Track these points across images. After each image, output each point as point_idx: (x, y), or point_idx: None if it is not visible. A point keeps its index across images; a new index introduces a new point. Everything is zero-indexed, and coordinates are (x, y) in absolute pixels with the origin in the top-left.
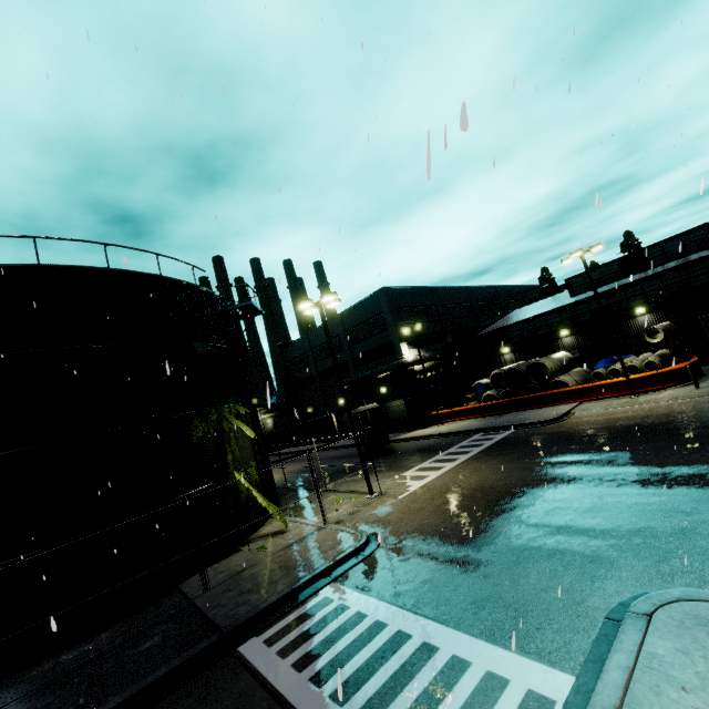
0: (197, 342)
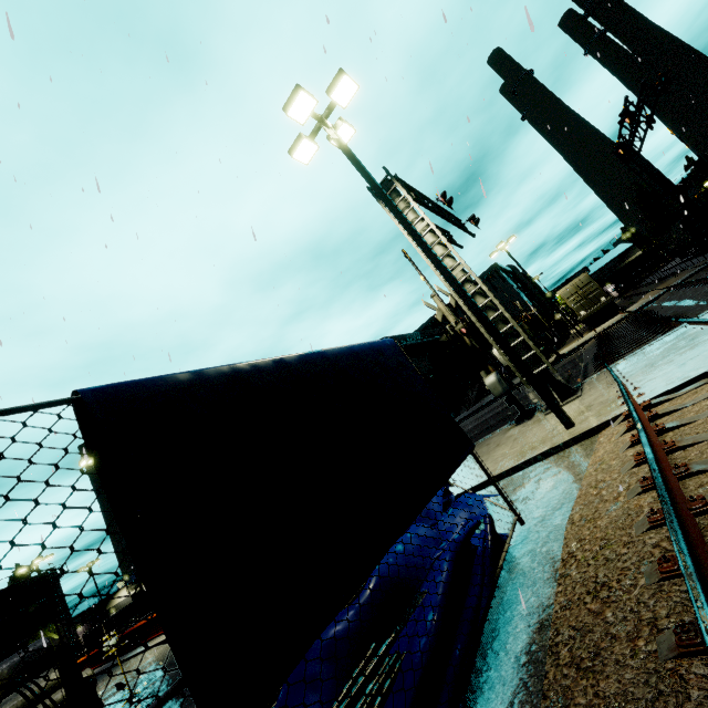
0: (30, 606)
